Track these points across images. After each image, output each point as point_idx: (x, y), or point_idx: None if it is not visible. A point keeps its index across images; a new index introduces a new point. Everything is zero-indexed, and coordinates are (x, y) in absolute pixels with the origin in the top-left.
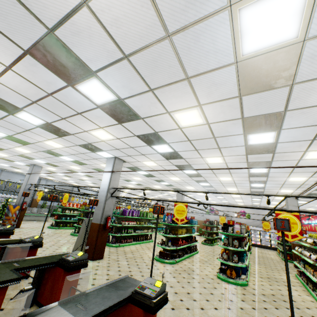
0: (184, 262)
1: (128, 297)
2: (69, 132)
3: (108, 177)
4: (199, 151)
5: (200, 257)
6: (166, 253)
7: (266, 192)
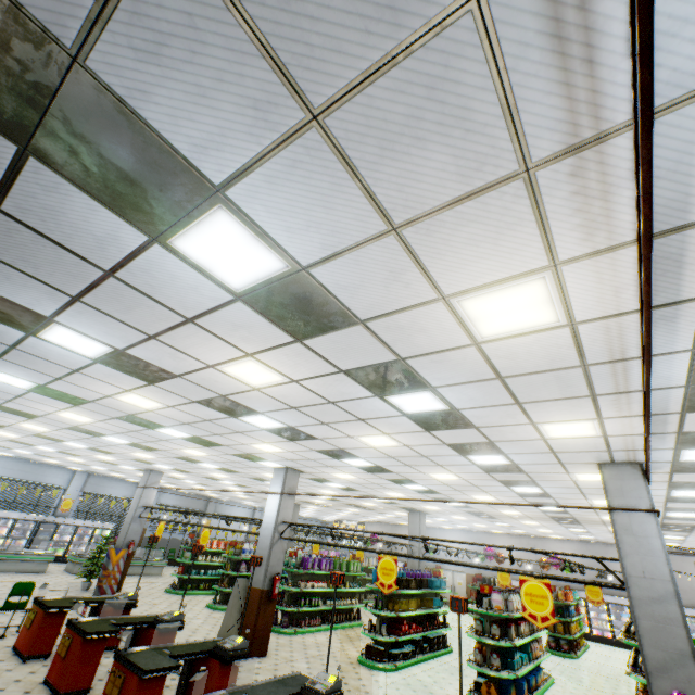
0: (412, 670)
1: (297, 694)
2: (222, 443)
3: (275, 503)
4: (413, 466)
5: (452, 661)
6: (377, 648)
7: (580, 518)
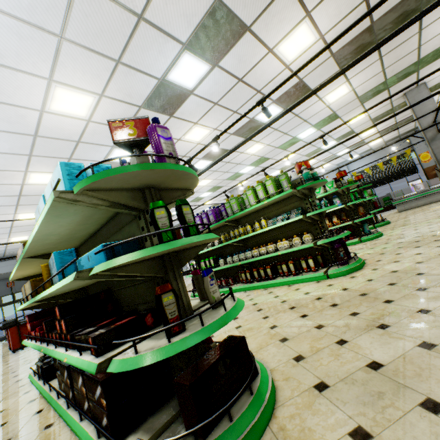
0: (19, 396)
1: None
2: None
3: None
4: None
5: None
6: None
7: None
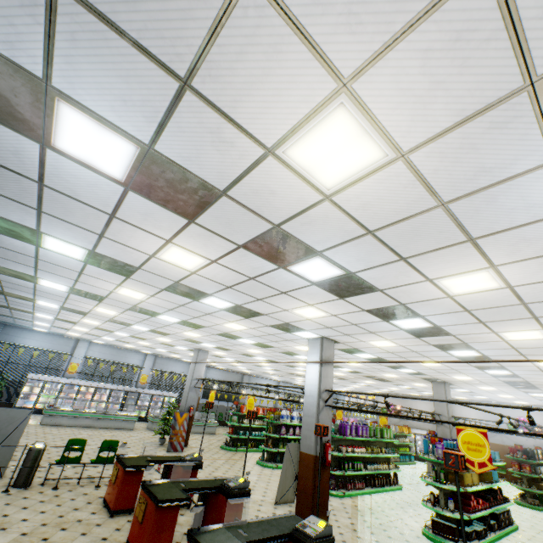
0: None
1: None
2: (262, 312)
3: (315, 372)
4: (487, 323)
5: (528, 542)
6: (447, 525)
7: None
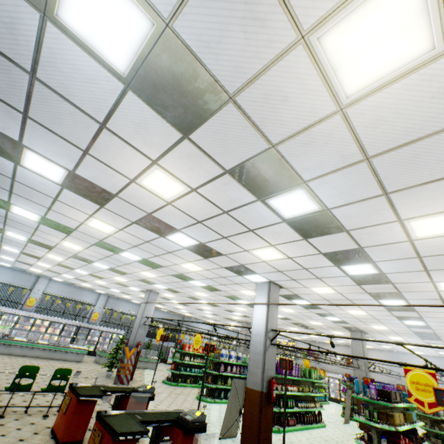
0: None
1: None
2: (222, 252)
3: (262, 312)
4: (431, 272)
5: None
6: None
7: None
